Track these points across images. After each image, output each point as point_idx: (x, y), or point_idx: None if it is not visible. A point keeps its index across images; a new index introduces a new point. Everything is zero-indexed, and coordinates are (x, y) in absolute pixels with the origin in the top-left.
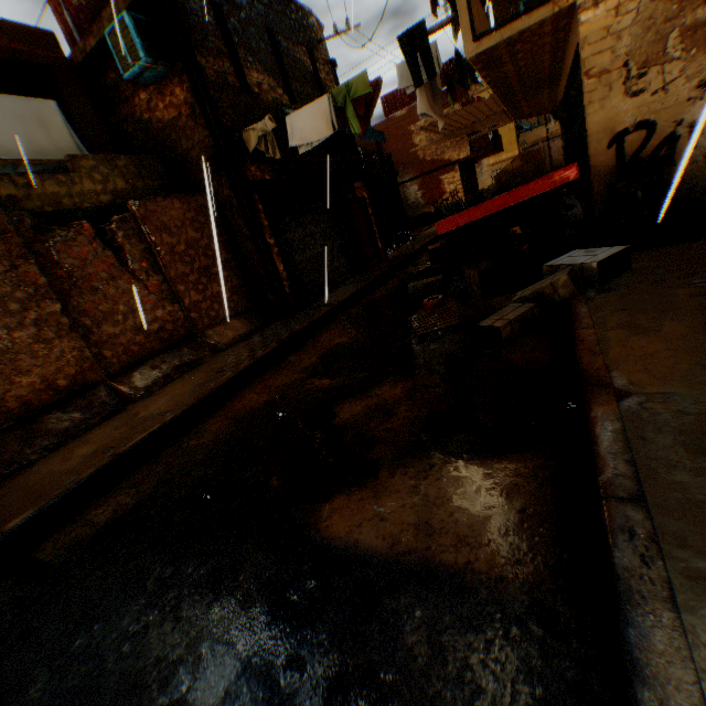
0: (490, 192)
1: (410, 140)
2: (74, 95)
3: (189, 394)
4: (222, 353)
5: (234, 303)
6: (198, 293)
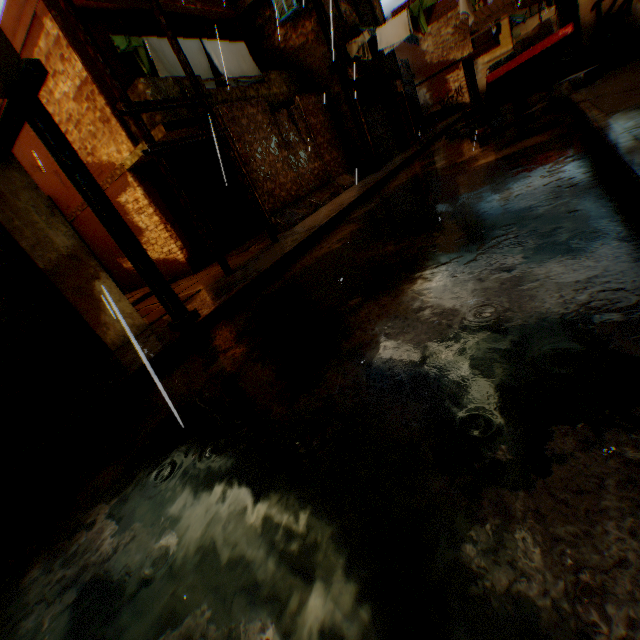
0: (518, 54)
1: (419, 48)
2: (242, 39)
3: (356, 192)
4: (348, 189)
5: (343, 165)
6: (328, 156)
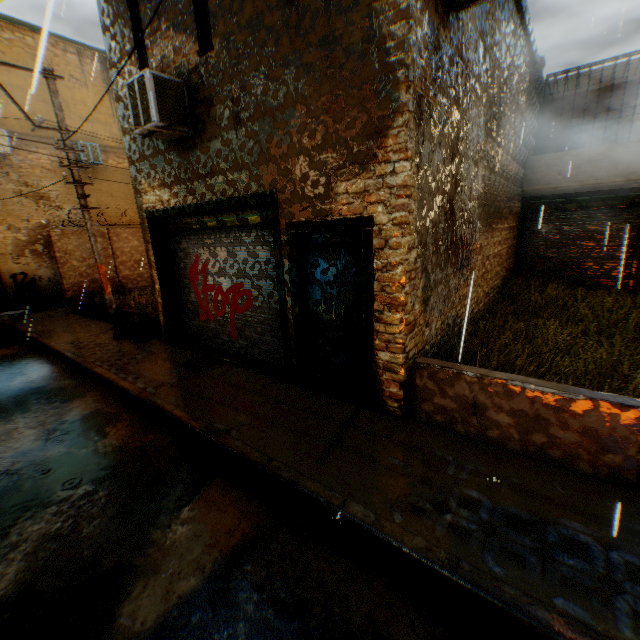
0: None
1: None
2: None
3: None
4: None
5: None
6: None
